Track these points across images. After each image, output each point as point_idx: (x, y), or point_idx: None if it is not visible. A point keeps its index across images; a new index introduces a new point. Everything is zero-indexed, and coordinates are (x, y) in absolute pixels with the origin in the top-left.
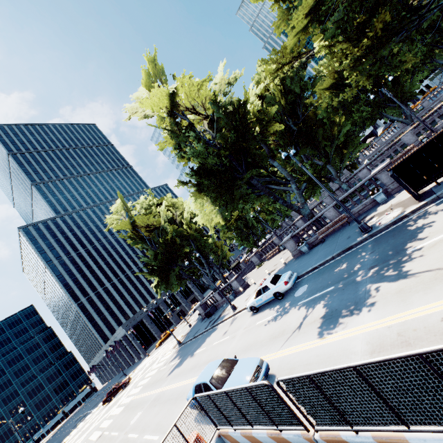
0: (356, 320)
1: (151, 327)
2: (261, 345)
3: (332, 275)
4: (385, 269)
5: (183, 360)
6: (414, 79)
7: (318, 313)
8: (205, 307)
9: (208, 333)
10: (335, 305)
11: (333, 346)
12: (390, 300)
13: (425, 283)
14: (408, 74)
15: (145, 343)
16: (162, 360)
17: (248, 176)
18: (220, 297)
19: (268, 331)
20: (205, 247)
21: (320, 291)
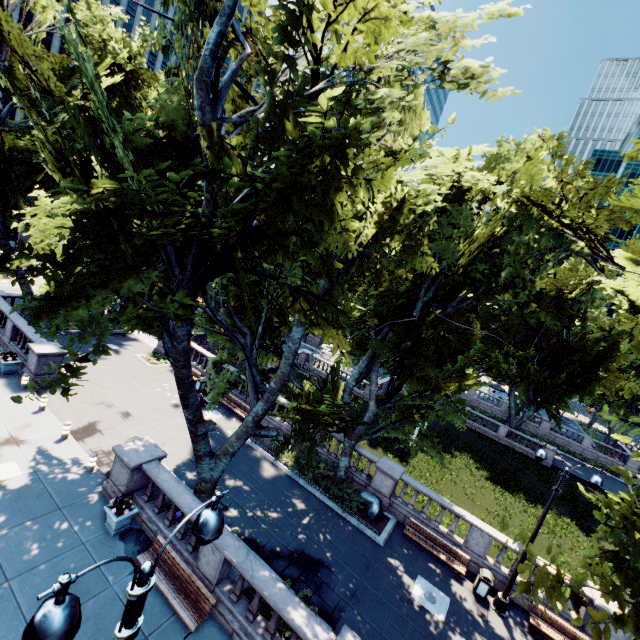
0: None
1: None
2: None
3: None
4: None
5: None
6: None
7: None
8: None
9: None
10: None
11: None
12: None
13: None
14: None
15: None
16: None
17: (178, 305)
18: (10, 334)
19: None
20: None
21: None
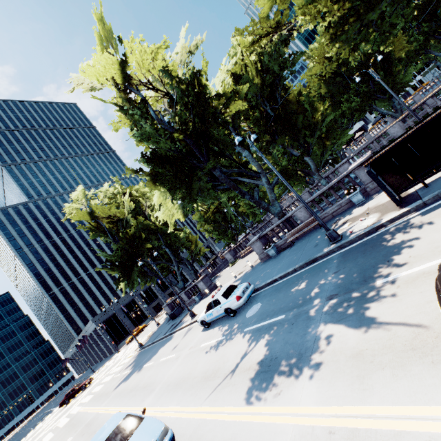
0: (292, 392)
1: (124, 321)
2: (191, 386)
3: (288, 295)
4: (346, 305)
5: (132, 372)
6: (408, 71)
7: (256, 356)
8: (172, 307)
9: (164, 341)
10: (277, 349)
11: (253, 433)
12: (342, 368)
13: (396, 352)
14: (402, 64)
15: (116, 338)
16: (122, 363)
17: (210, 165)
18: (187, 298)
19: (205, 363)
20: (175, 242)
21: (269, 318)
